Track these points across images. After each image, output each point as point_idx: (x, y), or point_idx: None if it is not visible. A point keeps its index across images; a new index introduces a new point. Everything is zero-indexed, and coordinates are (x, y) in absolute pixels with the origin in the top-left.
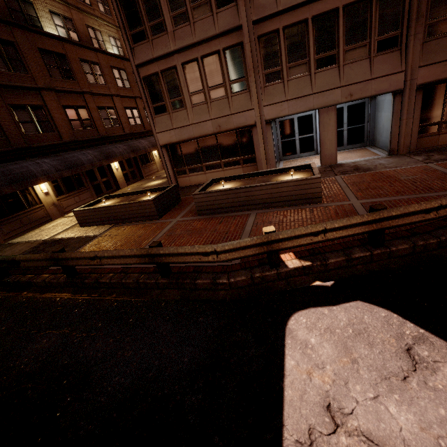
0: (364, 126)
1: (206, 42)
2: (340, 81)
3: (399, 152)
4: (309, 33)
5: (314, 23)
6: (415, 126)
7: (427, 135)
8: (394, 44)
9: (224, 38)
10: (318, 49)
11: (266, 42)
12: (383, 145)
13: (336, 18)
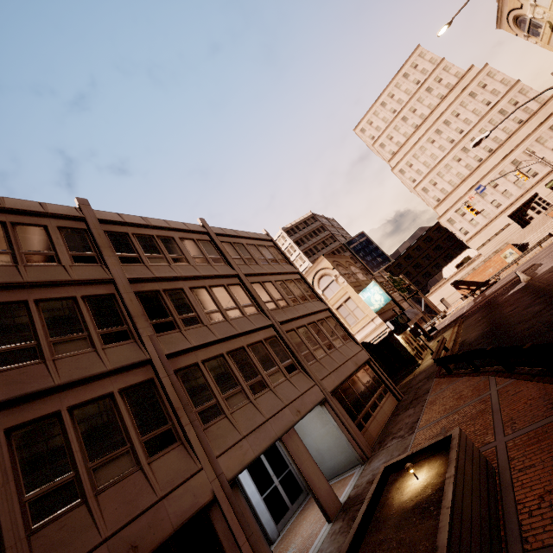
0: (290, 469)
1: (82, 385)
2: (281, 401)
3: (367, 455)
4: (230, 365)
5: (230, 357)
6: (353, 425)
7: (363, 432)
8: (294, 368)
9: (120, 375)
10: (246, 377)
11: (187, 376)
12: (334, 471)
13: (246, 353)
